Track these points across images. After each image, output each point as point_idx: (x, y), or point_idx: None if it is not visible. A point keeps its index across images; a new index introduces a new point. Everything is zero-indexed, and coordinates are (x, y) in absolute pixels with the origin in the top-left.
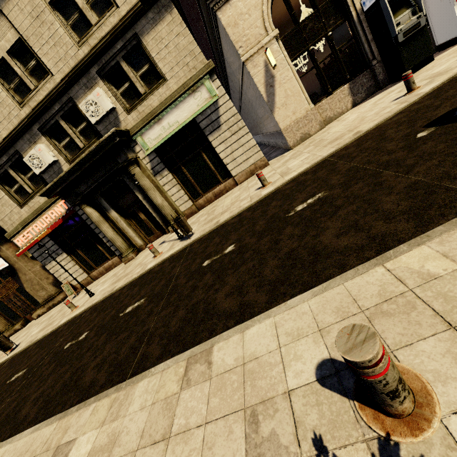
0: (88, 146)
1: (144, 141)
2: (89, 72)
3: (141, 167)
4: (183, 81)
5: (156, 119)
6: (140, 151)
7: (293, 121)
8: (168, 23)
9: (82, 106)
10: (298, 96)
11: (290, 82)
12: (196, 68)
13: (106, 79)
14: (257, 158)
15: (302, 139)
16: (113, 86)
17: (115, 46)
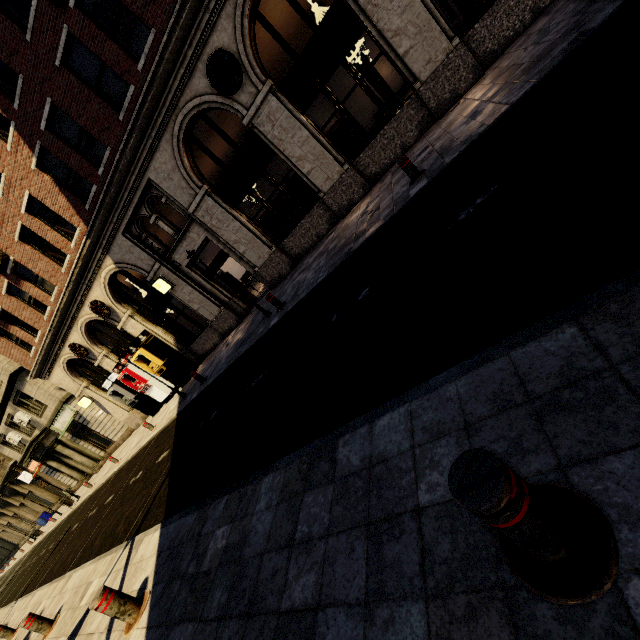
0: (33, 430)
1: (57, 429)
2: (10, 404)
3: (63, 441)
4: (55, 407)
5: (55, 421)
6: (59, 432)
7: (126, 418)
8: (29, 385)
9: (15, 420)
10: (119, 409)
11: (109, 403)
12: (57, 400)
13: (20, 404)
14: (121, 434)
15: (138, 426)
16: (26, 405)
17: (13, 394)
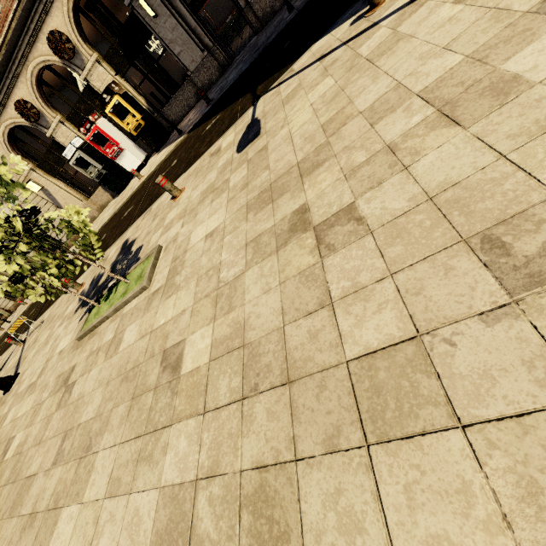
0: None
1: None
2: None
3: None
4: None
5: None
6: None
7: None
8: None
9: None
10: (72, 198)
11: (60, 191)
12: None
13: None
14: None
15: (93, 220)
16: None
17: None
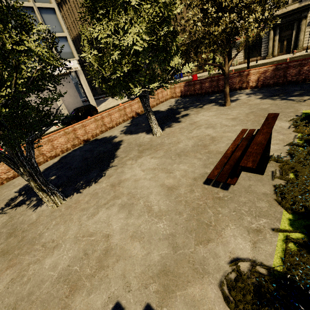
0: (292, 4)
1: None
2: None
3: (305, 20)
4: None
5: None
6: None
7: None
8: None
9: None
10: None
11: None
12: None
13: None
14: None
15: None
16: None
17: None
